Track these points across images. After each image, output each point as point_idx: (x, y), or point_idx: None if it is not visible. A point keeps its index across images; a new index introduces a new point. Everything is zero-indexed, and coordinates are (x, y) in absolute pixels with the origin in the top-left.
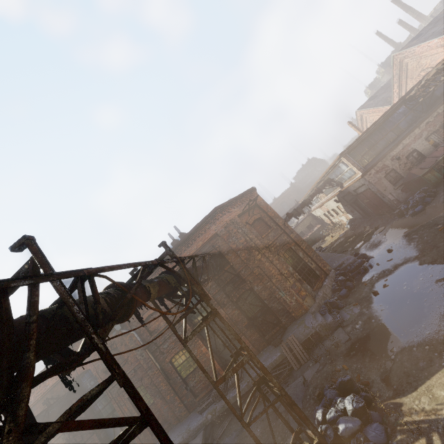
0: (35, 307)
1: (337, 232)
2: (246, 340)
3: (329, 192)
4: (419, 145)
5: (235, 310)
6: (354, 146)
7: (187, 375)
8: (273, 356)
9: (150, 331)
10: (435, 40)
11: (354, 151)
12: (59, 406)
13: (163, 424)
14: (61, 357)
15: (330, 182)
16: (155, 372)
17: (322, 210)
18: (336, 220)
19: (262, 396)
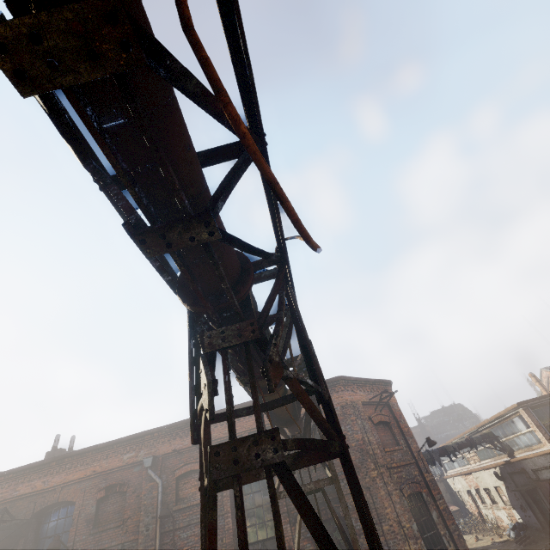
0: (285, 292)
1: (487, 536)
2: None
3: (487, 456)
4: None
5: (308, 541)
6: (542, 403)
7: None
8: None
9: (179, 496)
10: None
11: (541, 409)
12: (6, 532)
13: None
14: (239, 365)
15: (492, 439)
16: None
17: (466, 482)
18: (487, 513)
19: None
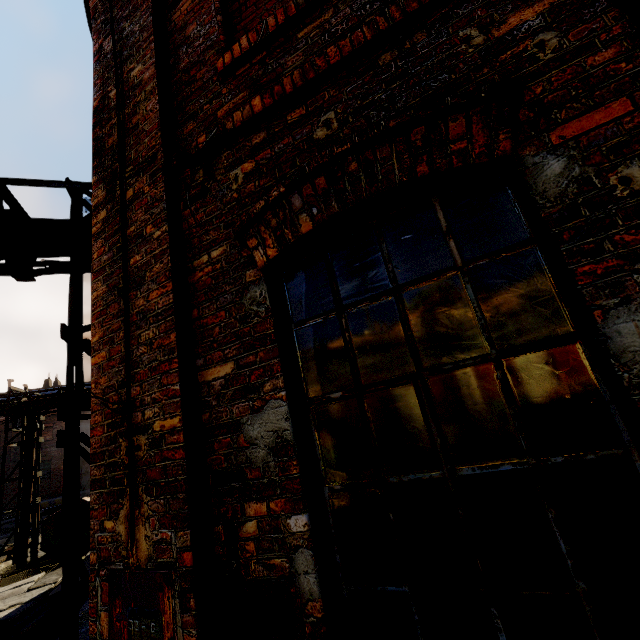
0: None
1: None
2: None
3: None
4: None
5: None
6: None
7: None
8: None
9: None
10: None
11: None
12: None
13: None
14: None
15: None
16: None
17: None
18: None
19: None
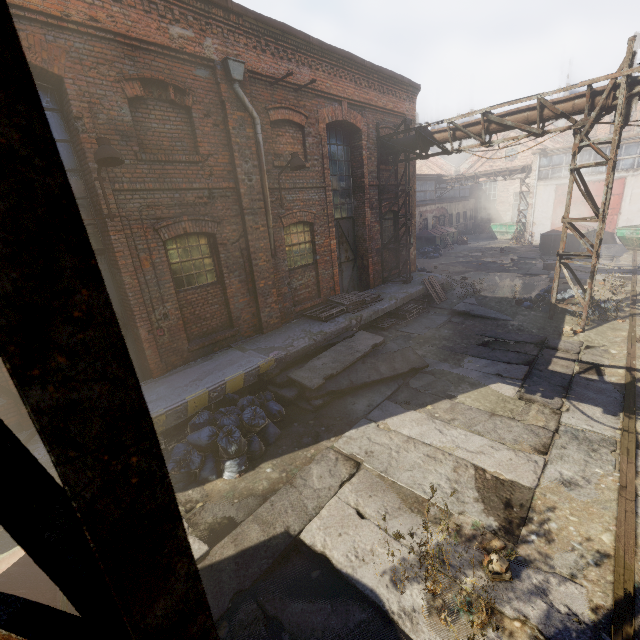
0: None
1: None
2: (372, 265)
3: None
4: (430, 218)
5: (377, 224)
6: None
7: (295, 268)
8: (414, 287)
9: (274, 150)
10: (443, 161)
11: None
12: None
13: (217, 331)
14: None
15: None
16: (260, 228)
17: None
18: None
19: (563, 262)
